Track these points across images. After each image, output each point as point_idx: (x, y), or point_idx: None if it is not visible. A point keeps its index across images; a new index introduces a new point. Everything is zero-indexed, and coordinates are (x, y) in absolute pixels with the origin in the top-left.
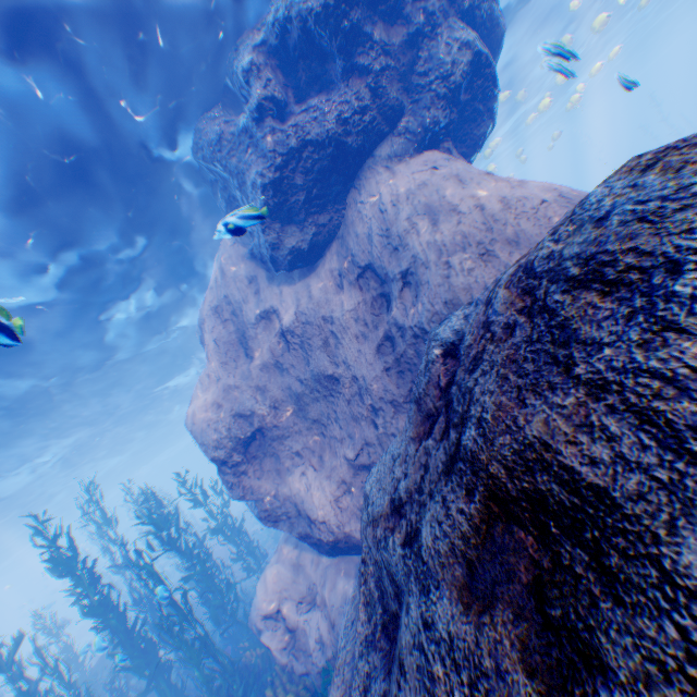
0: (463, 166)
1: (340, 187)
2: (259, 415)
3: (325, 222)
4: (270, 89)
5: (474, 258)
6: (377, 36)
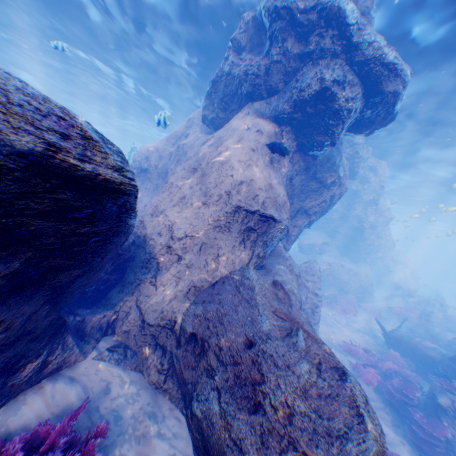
0: (257, 138)
1: (236, 107)
2: (150, 166)
3: (222, 117)
4: (240, 37)
5: (192, 168)
6: (287, 43)
